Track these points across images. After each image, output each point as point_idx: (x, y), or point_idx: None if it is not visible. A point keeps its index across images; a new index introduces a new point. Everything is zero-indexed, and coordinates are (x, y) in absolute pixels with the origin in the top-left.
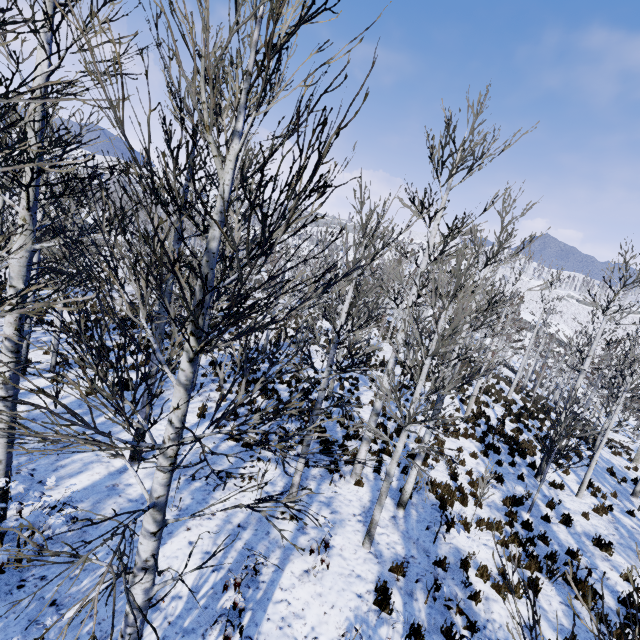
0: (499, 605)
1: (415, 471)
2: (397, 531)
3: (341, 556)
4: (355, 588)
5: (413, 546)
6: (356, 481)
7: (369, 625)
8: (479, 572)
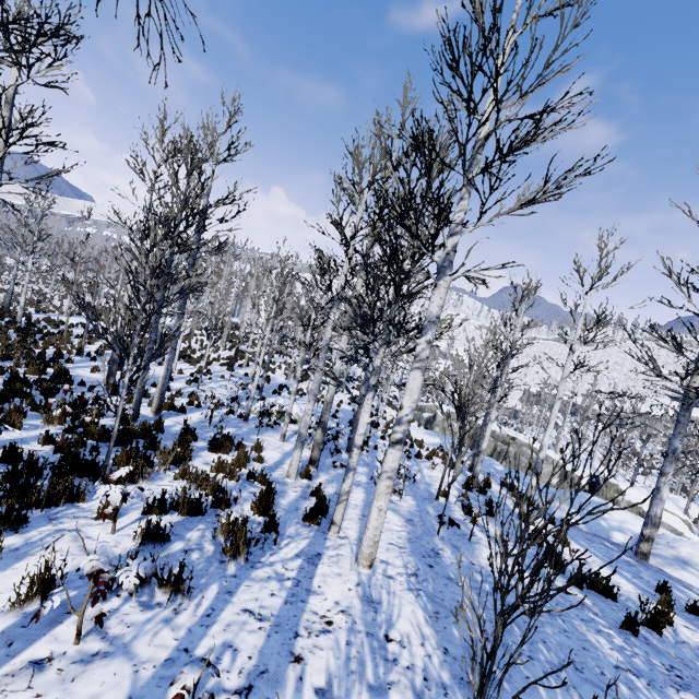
0: None
1: None
2: None
3: None
4: None
5: None
6: None
7: None
8: None
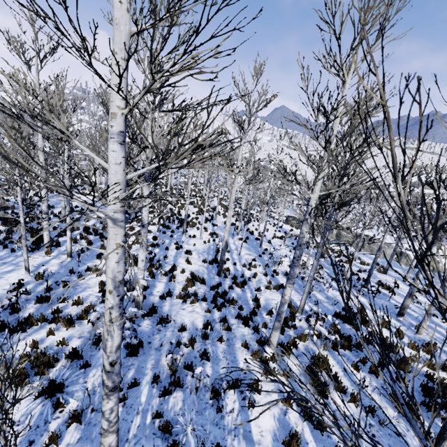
0: (96, 279)
1: (68, 237)
2: (58, 266)
3: (6, 279)
4: (5, 287)
5: (63, 269)
6: (46, 252)
7: (1, 296)
8: (94, 270)
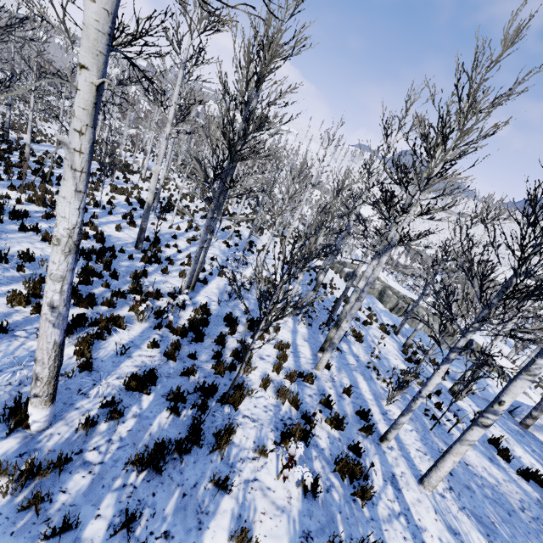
0: None
1: None
2: None
3: None
4: None
5: None
6: None
7: None
8: None
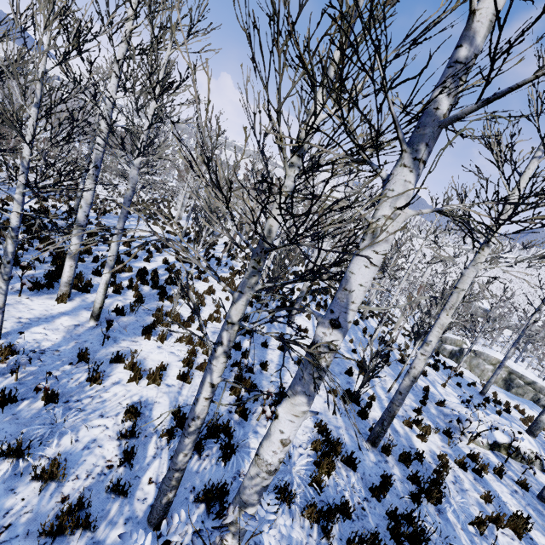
0: (125, 388)
1: (103, 280)
2: (65, 334)
3: None
4: None
5: (71, 344)
6: (58, 297)
7: None
8: (128, 365)
